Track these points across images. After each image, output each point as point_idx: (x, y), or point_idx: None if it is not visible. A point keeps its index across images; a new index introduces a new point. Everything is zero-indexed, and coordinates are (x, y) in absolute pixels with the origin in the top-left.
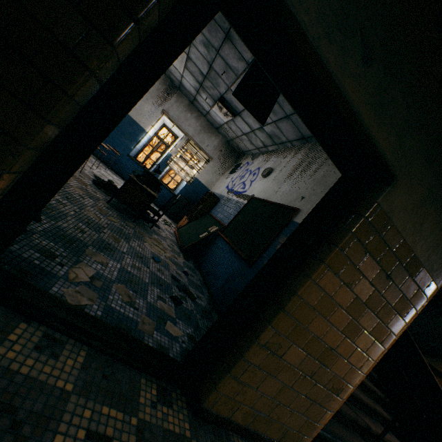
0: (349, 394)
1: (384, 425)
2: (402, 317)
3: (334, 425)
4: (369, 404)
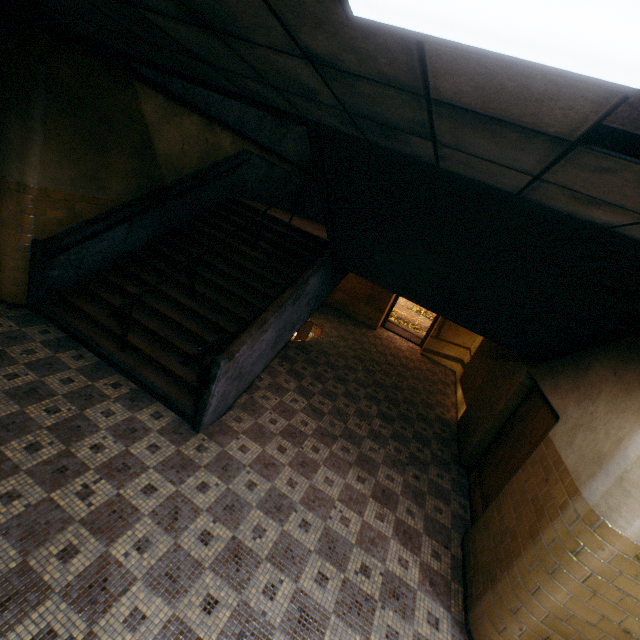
0: (10, 263)
1: (192, 362)
2: (4, 206)
3: (79, 320)
4: (156, 331)
